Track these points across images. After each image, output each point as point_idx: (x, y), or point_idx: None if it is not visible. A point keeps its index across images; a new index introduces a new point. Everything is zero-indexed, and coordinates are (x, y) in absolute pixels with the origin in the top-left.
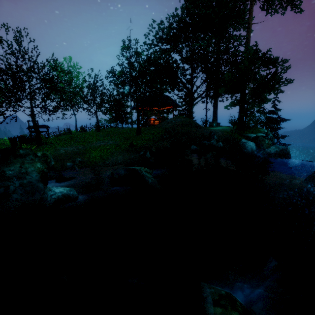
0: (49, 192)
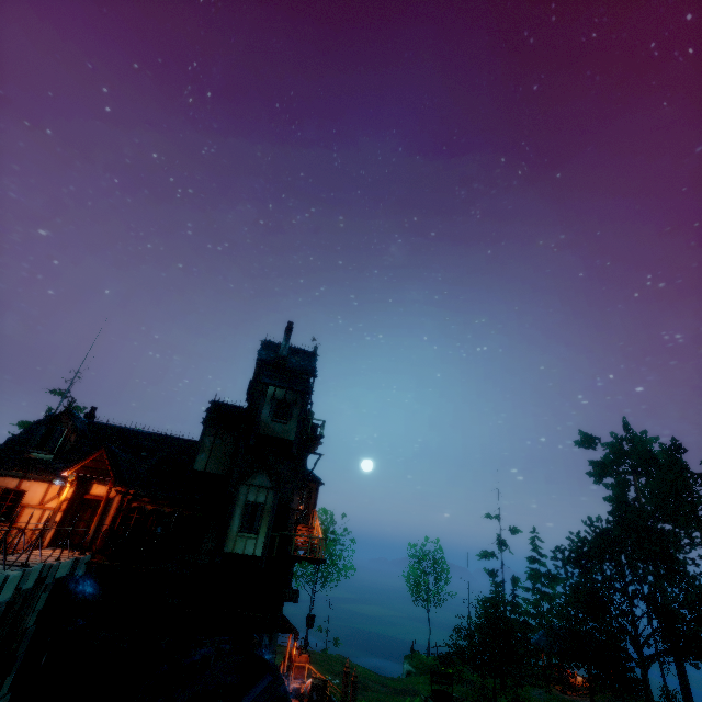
0: None
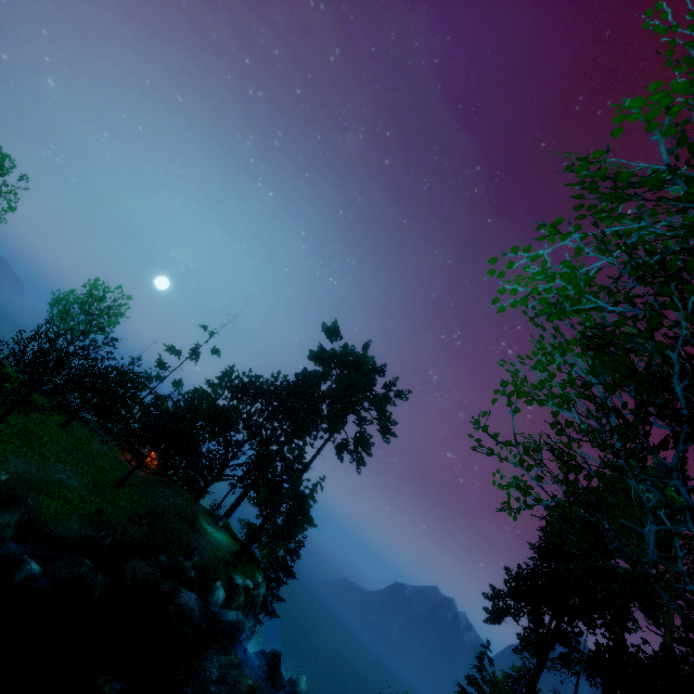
0: (28, 565)
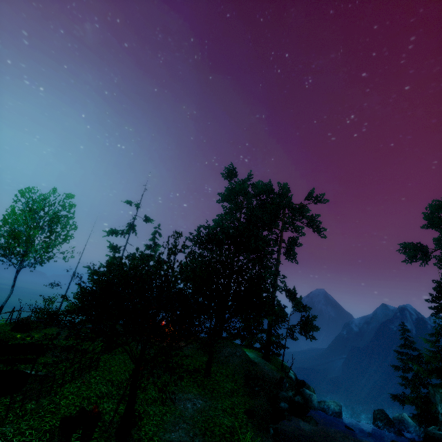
0: None
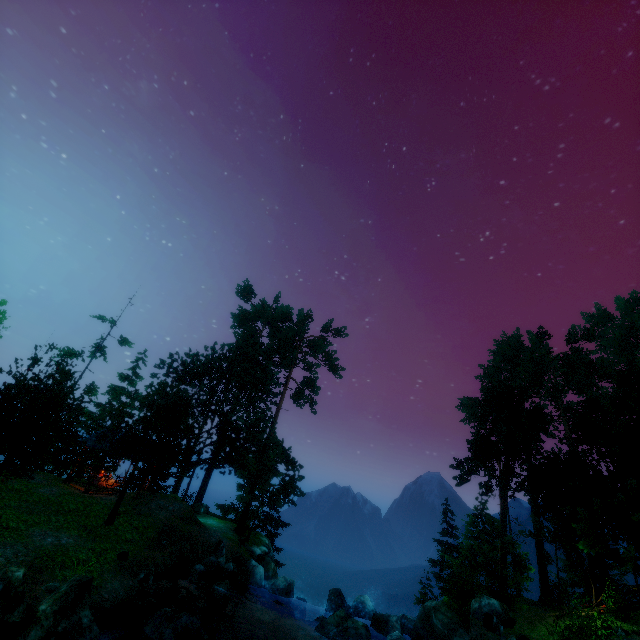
0: None
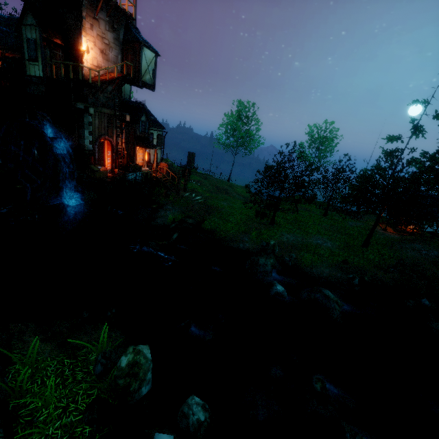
0: (275, 286)
